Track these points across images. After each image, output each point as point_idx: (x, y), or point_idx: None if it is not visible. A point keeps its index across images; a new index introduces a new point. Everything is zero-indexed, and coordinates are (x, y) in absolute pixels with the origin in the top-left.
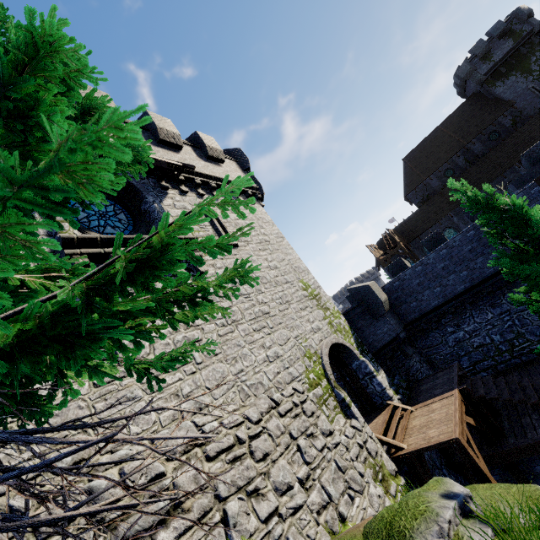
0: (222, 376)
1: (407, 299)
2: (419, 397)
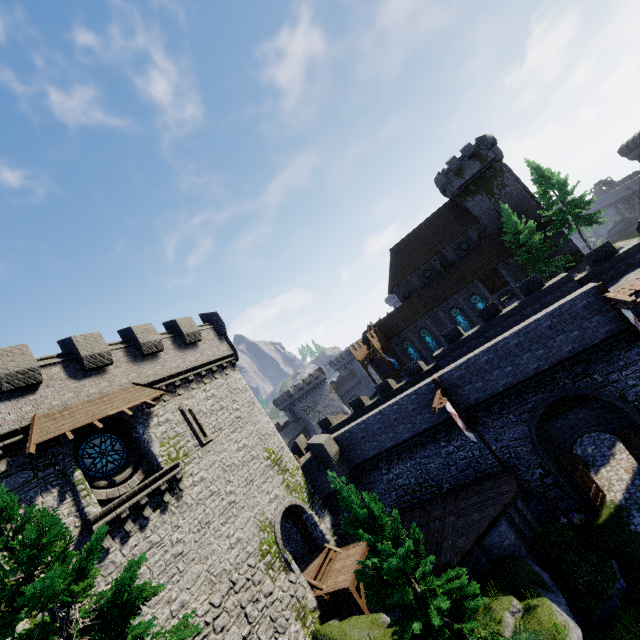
0: (197, 575)
1: (354, 448)
2: (349, 538)
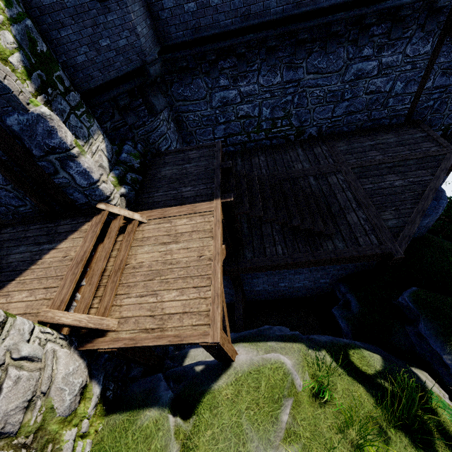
0: None
1: None
2: (157, 193)
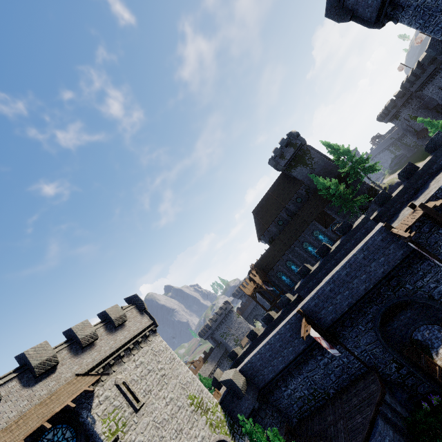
0: None
1: (256, 374)
2: None
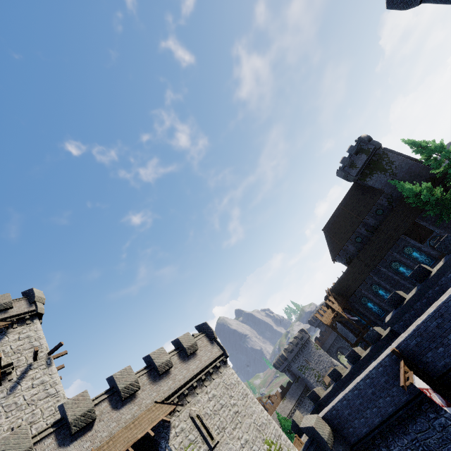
0: None
1: (345, 425)
2: None
